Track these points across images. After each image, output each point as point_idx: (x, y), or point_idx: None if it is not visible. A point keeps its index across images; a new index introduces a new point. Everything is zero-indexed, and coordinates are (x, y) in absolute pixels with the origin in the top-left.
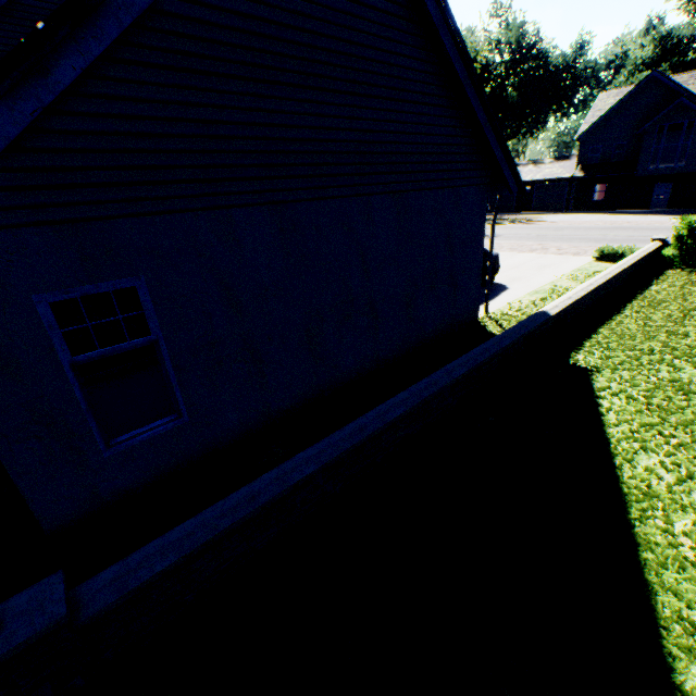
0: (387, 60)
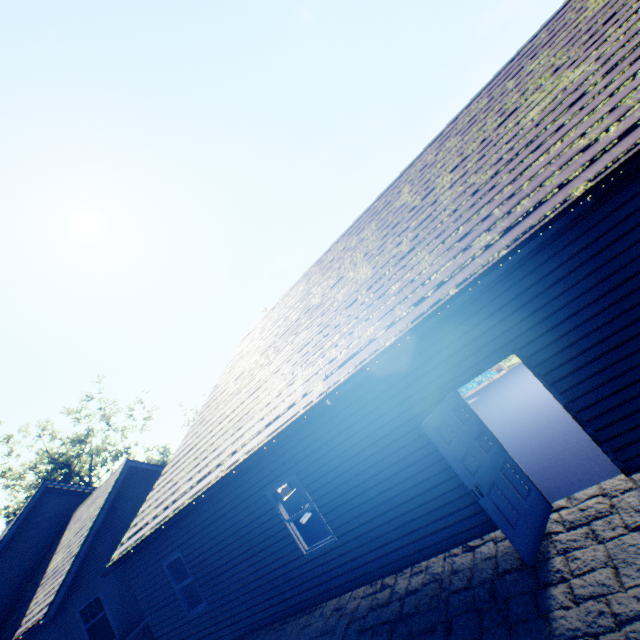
0: None
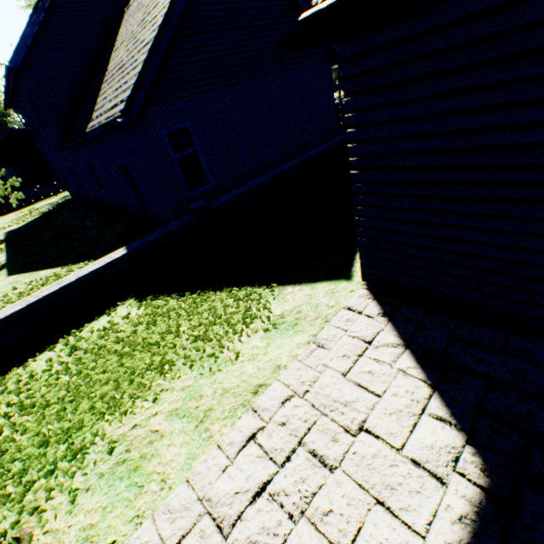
0: (264, 5)
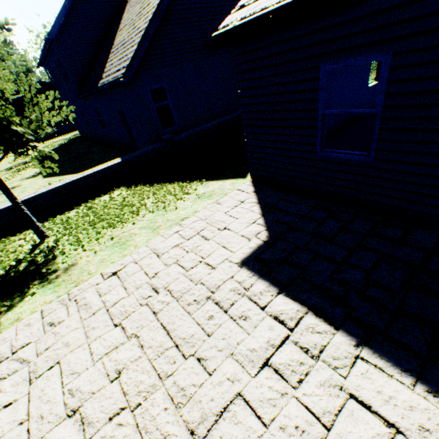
0: (221, 5)
